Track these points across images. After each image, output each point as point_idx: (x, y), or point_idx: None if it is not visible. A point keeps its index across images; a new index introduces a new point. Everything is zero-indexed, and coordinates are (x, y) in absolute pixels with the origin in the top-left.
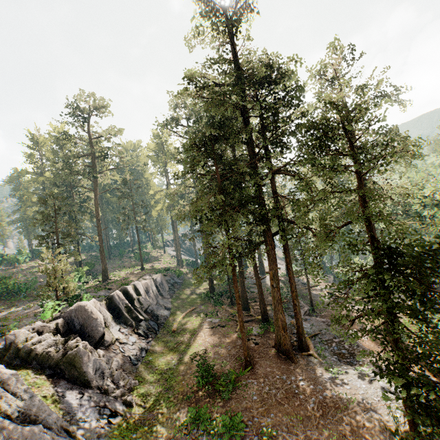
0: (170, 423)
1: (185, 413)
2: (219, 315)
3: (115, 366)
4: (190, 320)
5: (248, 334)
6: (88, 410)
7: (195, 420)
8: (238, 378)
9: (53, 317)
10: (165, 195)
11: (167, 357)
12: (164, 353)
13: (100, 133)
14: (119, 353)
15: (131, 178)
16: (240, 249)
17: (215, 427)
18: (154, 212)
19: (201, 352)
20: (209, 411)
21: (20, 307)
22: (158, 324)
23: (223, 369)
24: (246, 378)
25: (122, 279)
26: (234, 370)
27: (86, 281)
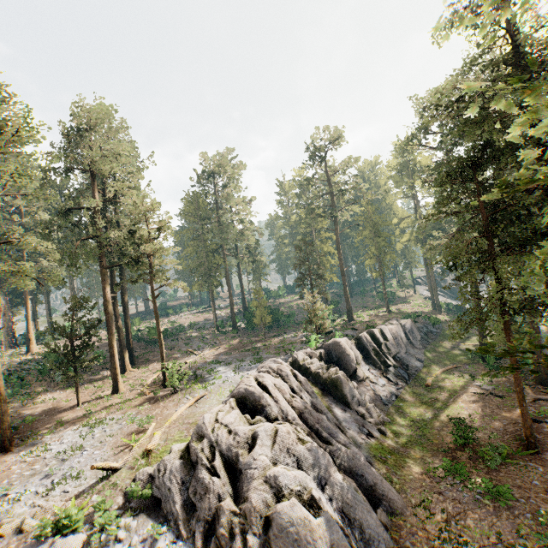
0: (422, 463)
1: (439, 461)
2: (494, 381)
3: (368, 400)
4: (449, 379)
5: (540, 415)
6: (350, 423)
7: (450, 471)
8: (513, 456)
9: (317, 347)
10: (412, 223)
11: (419, 409)
12: (416, 404)
13: (337, 170)
14: (370, 389)
15: (371, 210)
16: (516, 304)
17: (473, 484)
18: (399, 245)
19: (462, 415)
20: (468, 470)
21: (289, 335)
22: (408, 374)
23: (491, 440)
24: (525, 460)
25: (367, 321)
26: (507, 446)
27: (333, 319)
